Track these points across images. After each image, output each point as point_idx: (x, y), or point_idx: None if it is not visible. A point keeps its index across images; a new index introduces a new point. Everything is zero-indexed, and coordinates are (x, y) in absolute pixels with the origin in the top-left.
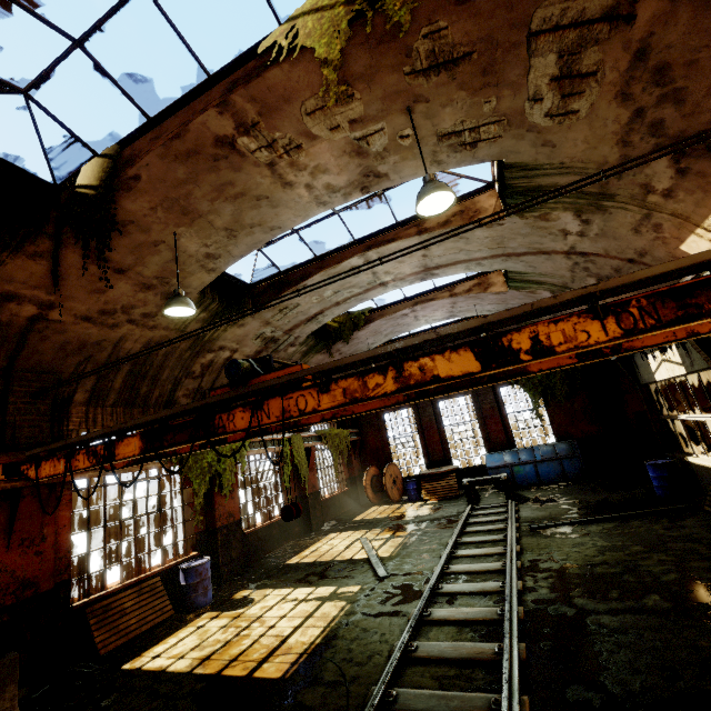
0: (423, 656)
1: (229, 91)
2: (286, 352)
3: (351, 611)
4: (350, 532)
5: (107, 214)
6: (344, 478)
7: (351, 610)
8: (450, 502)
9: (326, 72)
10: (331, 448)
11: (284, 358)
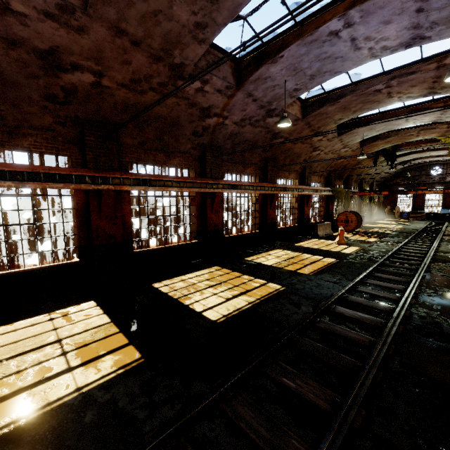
0: (426, 229)
1: (427, 143)
2: (383, 168)
3: (406, 227)
4: (387, 221)
5: (394, 157)
6: (376, 208)
7: (405, 227)
8: (421, 221)
9: (449, 150)
10: (380, 197)
11: (381, 169)
